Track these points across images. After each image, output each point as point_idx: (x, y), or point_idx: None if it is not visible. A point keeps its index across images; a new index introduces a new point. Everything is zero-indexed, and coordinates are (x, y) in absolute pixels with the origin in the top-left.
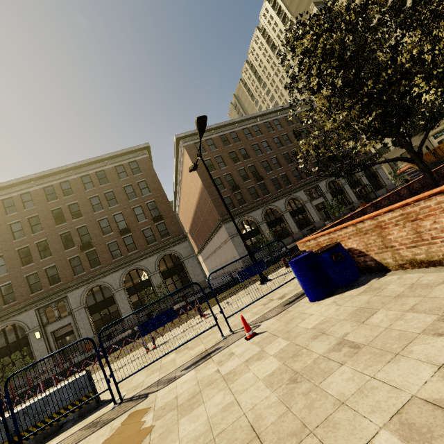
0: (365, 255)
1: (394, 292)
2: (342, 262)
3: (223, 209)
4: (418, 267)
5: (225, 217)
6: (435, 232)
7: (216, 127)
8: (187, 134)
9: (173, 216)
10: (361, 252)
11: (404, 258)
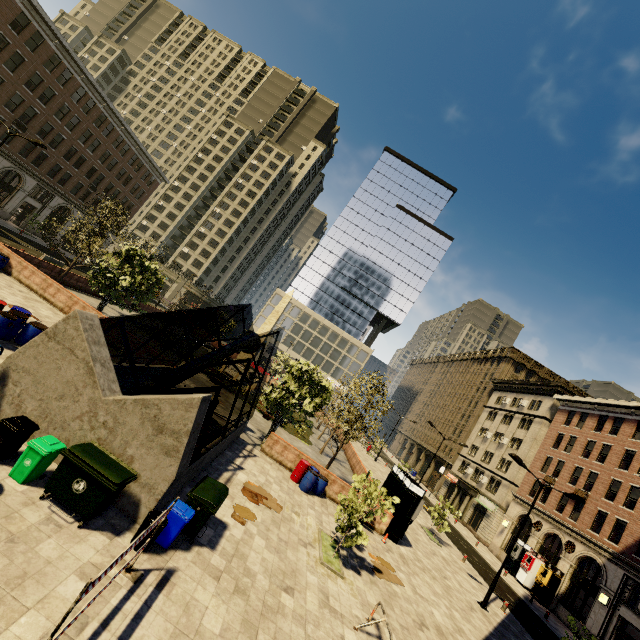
0: (12, 268)
1: (6, 279)
2: (3, 263)
3: None
4: (19, 281)
5: None
6: (33, 279)
7: (66, 47)
8: None
9: None
10: (12, 267)
11: (20, 278)
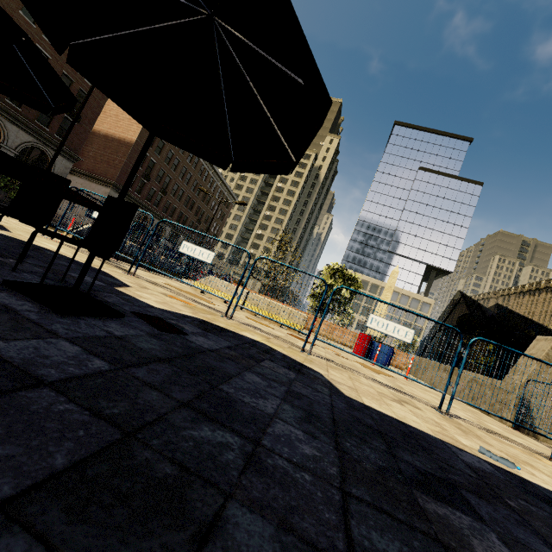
0: None
1: None
2: None
3: (124, 178)
4: None
5: (120, 186)
6: None
7: None
8: None
9: (87, 131)
10: None
11: None
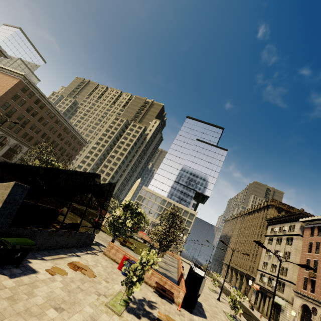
0: None
1: None
2: None
3: None
4: None
5: None
6: None
7: (43, 95)
8: (30, 81)
9: None
10: None
11: None
